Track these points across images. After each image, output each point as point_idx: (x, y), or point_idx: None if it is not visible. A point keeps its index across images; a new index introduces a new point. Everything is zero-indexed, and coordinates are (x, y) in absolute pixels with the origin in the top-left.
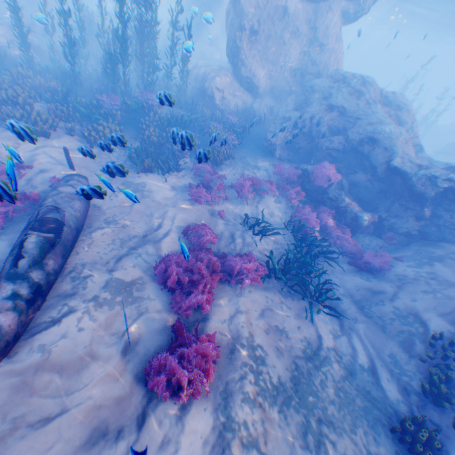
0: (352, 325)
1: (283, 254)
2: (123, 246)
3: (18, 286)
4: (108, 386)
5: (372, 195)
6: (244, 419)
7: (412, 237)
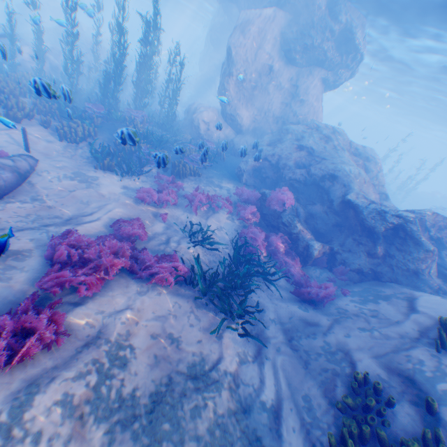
0: (271, 355)
1: (217, 266)
2: (35, 220)
3: None
4: None
5: (329, 228)
6: (42, 427)
7: (363, 273)
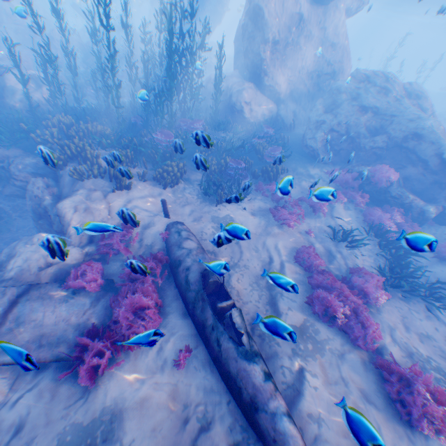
0: None
1: (378, 260)
2: (262, 289)
3: (260, 365)
4: (389, 438)
5: (426, 187)
6: None
7: None
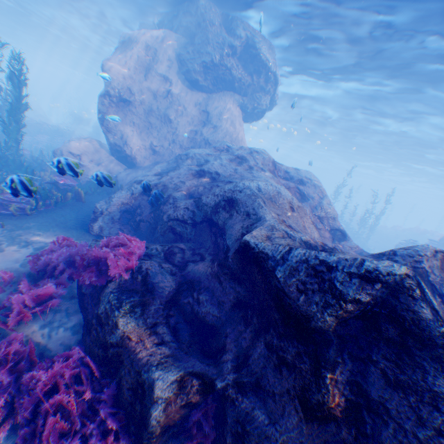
0: None
1: None
2: None
3: None
4: None
5: (226, 312)
6: None
7: None
